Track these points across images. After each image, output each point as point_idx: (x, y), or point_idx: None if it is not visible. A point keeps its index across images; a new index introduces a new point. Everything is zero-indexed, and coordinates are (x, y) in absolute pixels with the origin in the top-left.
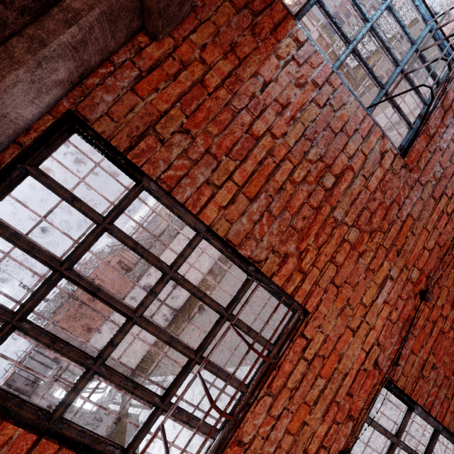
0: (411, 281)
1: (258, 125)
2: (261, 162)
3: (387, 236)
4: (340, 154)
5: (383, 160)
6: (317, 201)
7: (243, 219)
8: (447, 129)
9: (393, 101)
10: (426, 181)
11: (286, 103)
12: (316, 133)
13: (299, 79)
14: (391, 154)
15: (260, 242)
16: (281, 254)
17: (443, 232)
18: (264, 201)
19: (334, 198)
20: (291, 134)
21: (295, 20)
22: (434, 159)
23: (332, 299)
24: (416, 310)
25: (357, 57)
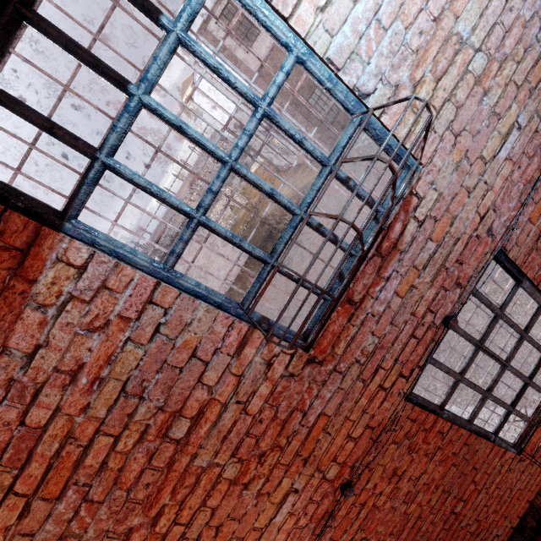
0: (327, 480)
1: (37, 413)
2: (57, 453)
3: (287, 450)
4: (195, 389)
5: (272, 368)
6: (165, 458)
7: (51, 522)
8: (387, 281)
9: (287, 274)
10: (349, 365)
11: (78, 364)
12: (144, 381)
13: (93, 321)
14: (285, 355)
15: (86, 534)
16: (123, 531)
17: (377, 411)
18: (77, 492)
19: (193, 445)
20: (101, 399)
21: (63, 226)
22: (363, 332)
23: (210, 540)
24: (336, 503)
25: (211, 232)
